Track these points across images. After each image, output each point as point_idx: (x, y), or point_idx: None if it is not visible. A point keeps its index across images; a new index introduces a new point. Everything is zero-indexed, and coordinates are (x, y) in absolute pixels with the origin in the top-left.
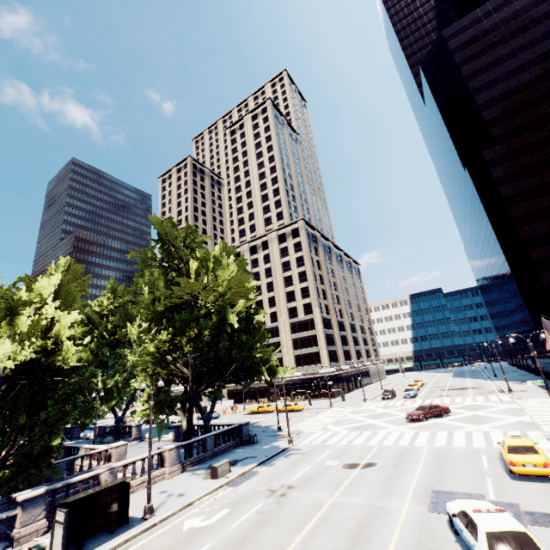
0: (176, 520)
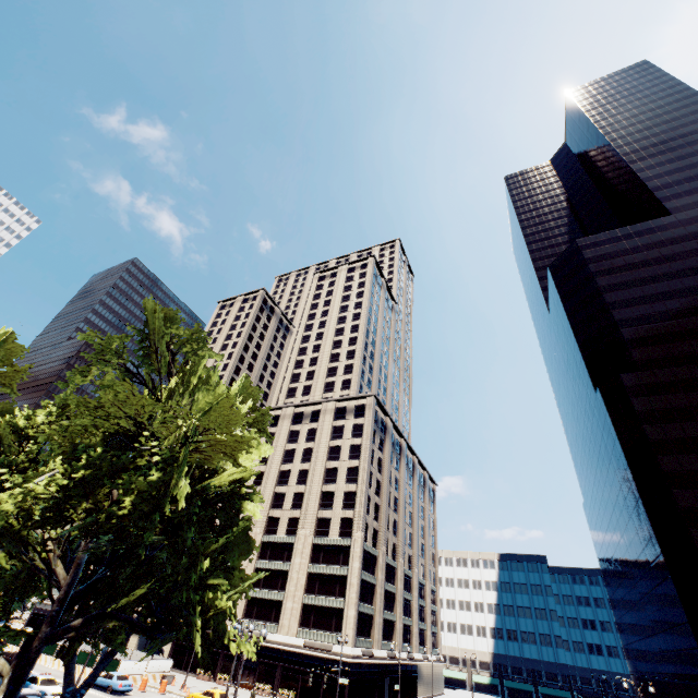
0: None
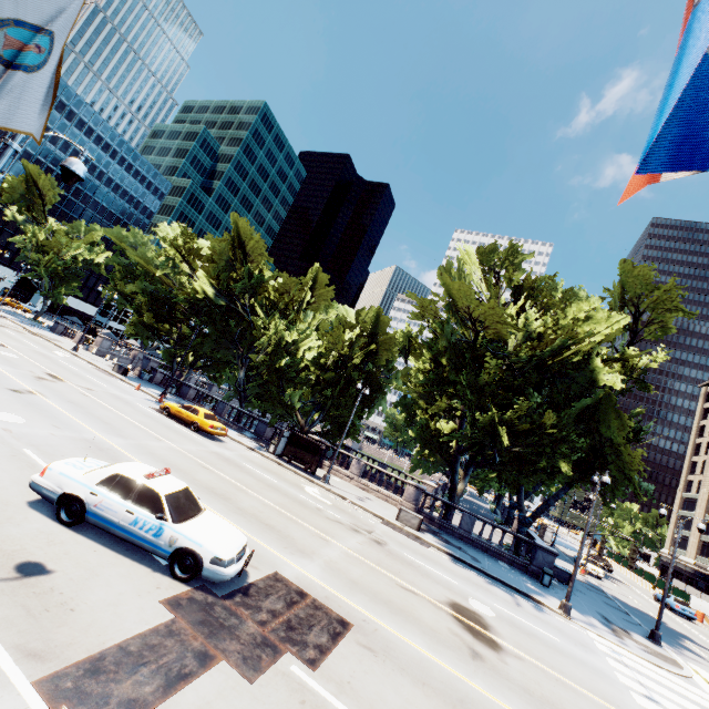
0: (319, 488)
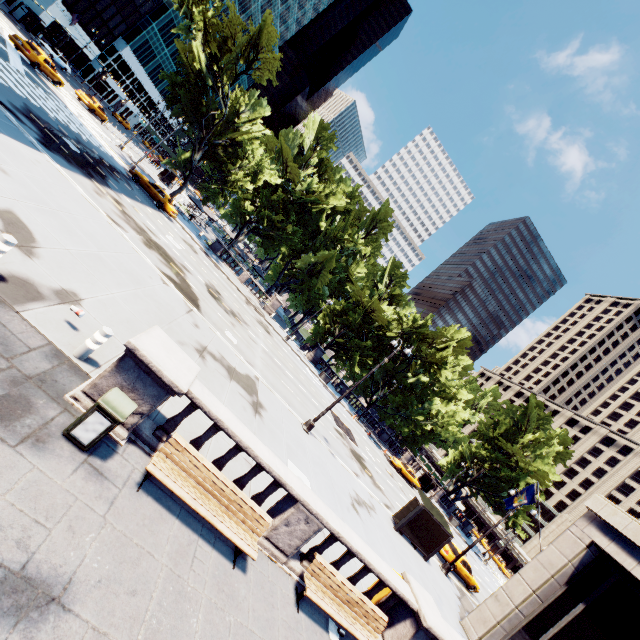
0: None
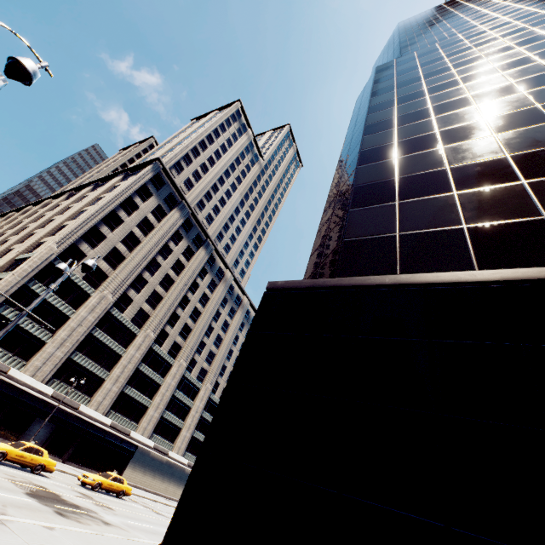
0: None
